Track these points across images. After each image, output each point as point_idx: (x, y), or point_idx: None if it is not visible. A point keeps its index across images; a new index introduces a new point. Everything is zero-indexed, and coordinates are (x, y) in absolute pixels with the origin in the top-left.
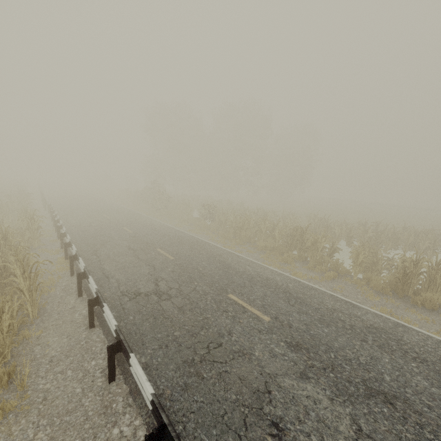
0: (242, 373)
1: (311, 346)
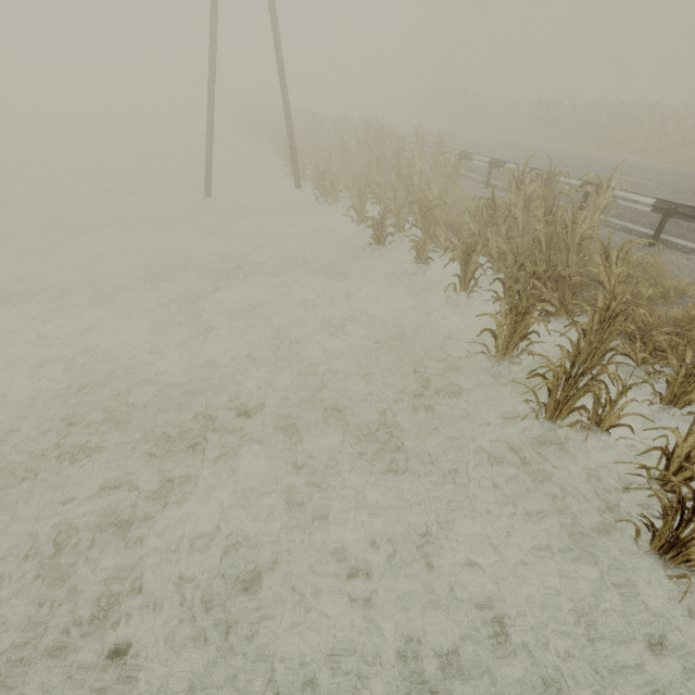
0: None
1: None
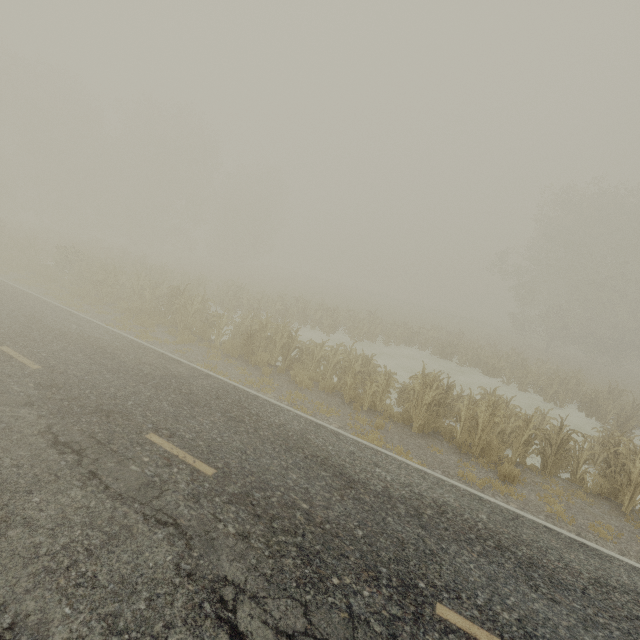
0: None
1: (70, 386)
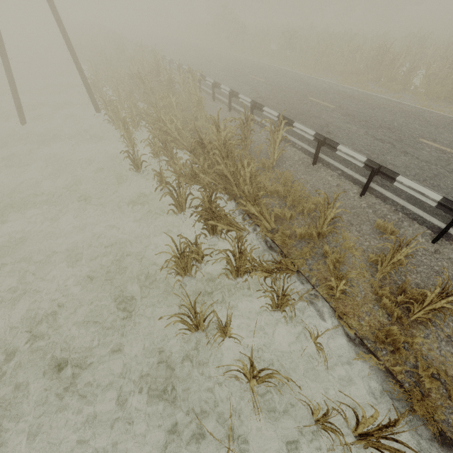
0: (315, 122)
1: (357, 115)
